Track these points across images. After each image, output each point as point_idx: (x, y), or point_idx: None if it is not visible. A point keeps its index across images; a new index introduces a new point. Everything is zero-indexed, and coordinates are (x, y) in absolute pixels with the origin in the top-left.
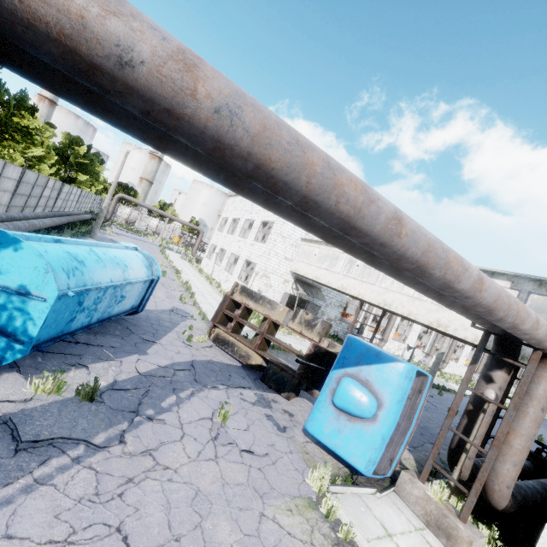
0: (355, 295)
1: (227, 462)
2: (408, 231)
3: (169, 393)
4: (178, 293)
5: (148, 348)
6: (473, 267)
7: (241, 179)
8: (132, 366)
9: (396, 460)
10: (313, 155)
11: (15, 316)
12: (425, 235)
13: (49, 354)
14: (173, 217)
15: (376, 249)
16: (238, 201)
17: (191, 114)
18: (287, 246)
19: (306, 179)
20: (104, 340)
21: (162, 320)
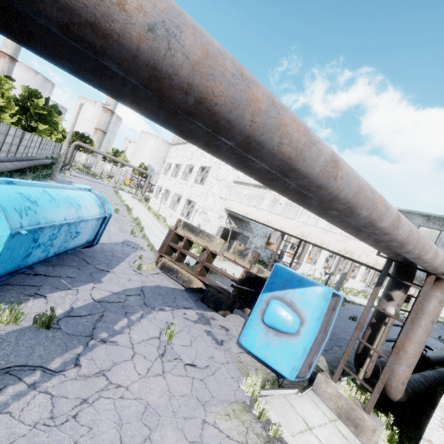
0: (278, 228)
1: (173, 376)
2: (343, 173)
3: (121, 317)
4: (129, 228)
5: (102, 277)
6: (393, 207)
7: (181, 119)
8: (87, 293)
9: (313, 365)
10: (257, 90)
11: None
12: (357, 177)
13: (9, 286)
14: (124, 162)
15: (312, 190)
16: (179, 149)
17: (120, 31)
18: (222, 187)
19: (250, 117)
20: (62, 271)
21: (115, 251)
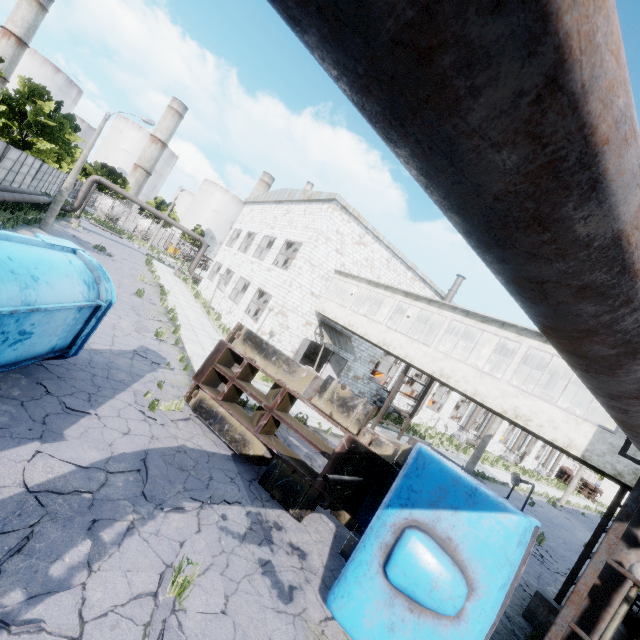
0: (401, 356)
1: None
2: None
3: (78, 536)
4: (155, 324)
5: (69, 425)
6: None
7: None
8: (15, 469)
9: None
10: None
11: None
12: None
13: None
14: (168, 219)
15: None
16: (257, 210)
17: None
18: (316, 278)
19: None
20: None
21: (116, 368)
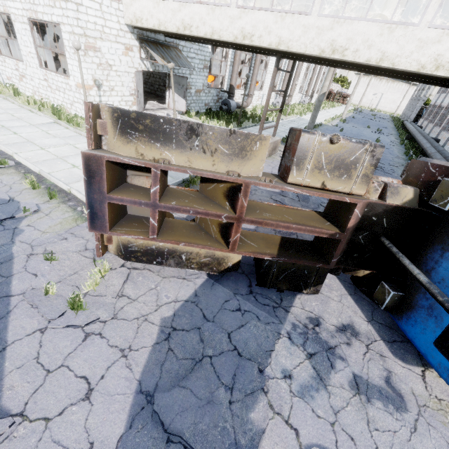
0: (273, 45)
1: None
2: None
3: None
4: None
5: None
6: None
7: None
8: None
9: None
10: None
11: None
12: None
13: None
14: None
15: None
16: None
17: None
18: None
19: None
20: None
21: None
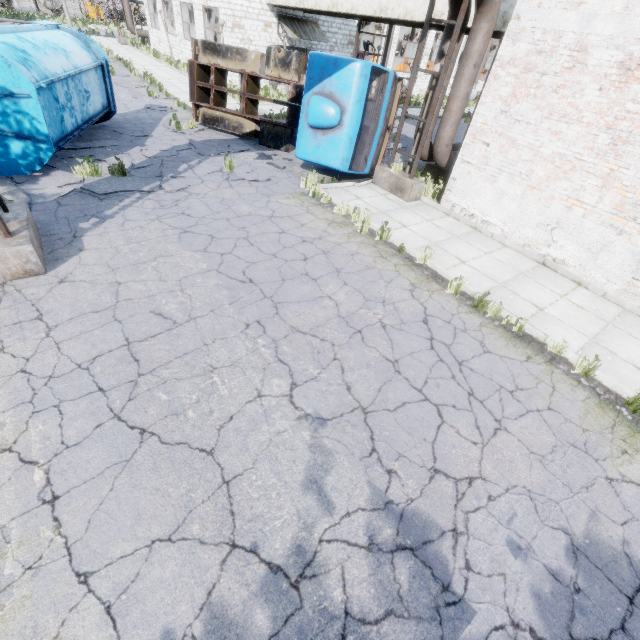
0: (349, 10)
1: (240, 188)
2: None
3: (180, 164)
4: (143, 90)
5: (144, 142)
6: None
7: None
8: (139, 155)
9: (370, 159)
10: None
11: (21, 120)
12: None
13: (69, 159)
14: None
15: None
16: None
17: None
18: None
19: None
20: (102, 144)
21: (143, 119)
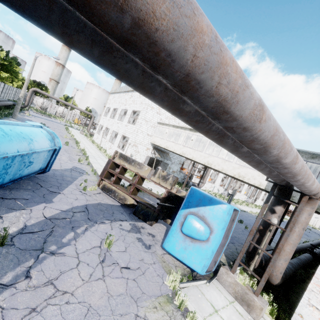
0: (190, 158)
1: (111, 279)
2: (266, 117)
3: (68, 231)
4: (77, 157)
5: (53, 197)
6: (294, 147)
7: (116, 57)
8: (39, 212)
9: (218, 261)
10: (202, 20)
11: None
12: (275, 121)
13: None
14: (73, 106)
15: (238, 132)
16: (116, 97)
17: None
18: (149, 127)
19: (193, 51)
20: (18, 194)
21: (65, 176)
